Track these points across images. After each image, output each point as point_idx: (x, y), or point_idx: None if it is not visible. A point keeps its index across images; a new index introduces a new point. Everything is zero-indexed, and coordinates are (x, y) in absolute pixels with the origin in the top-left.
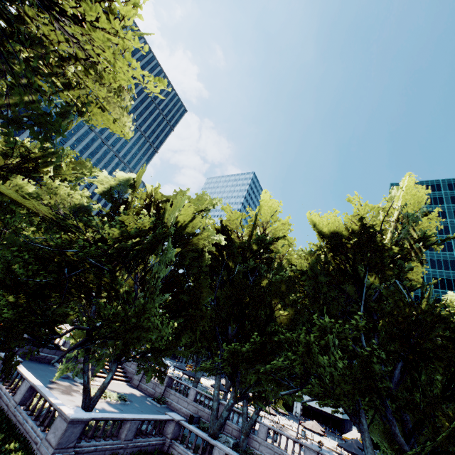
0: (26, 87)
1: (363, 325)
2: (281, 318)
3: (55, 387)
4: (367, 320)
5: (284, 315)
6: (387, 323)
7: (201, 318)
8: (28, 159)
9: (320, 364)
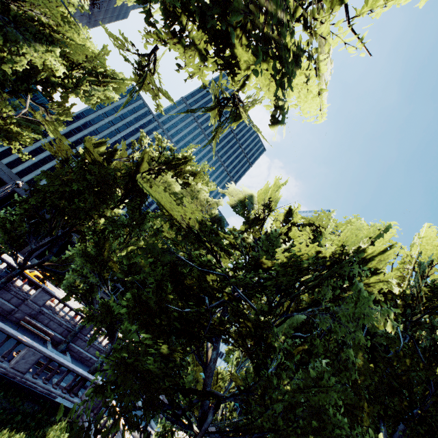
0: (279, 1)
1: None
2: None
3: (135, 434)
4: None
5: None
6: None
7: (360, 410)
8: (168, 166)
9: None
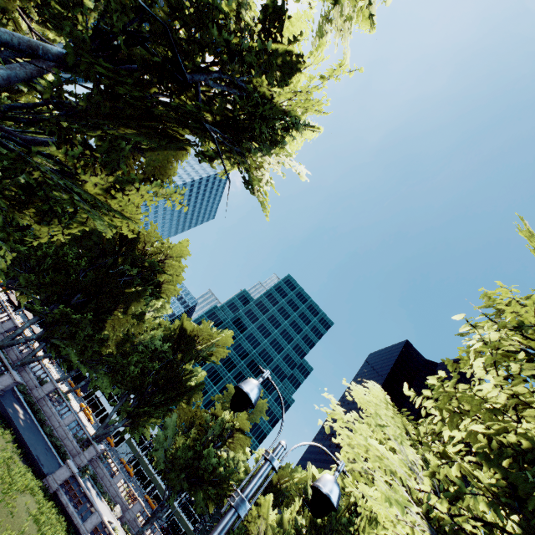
0: None
1: (83, 266)
2: (59, 241)
3: None
4: (95, 272)
5: (62, 241)
6: (97, 276)
7: None
8: None
9: (43, 263)
